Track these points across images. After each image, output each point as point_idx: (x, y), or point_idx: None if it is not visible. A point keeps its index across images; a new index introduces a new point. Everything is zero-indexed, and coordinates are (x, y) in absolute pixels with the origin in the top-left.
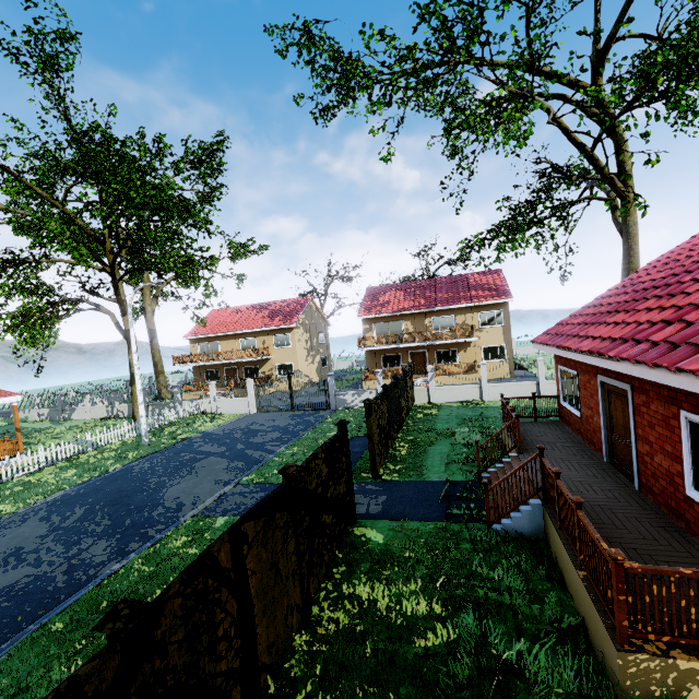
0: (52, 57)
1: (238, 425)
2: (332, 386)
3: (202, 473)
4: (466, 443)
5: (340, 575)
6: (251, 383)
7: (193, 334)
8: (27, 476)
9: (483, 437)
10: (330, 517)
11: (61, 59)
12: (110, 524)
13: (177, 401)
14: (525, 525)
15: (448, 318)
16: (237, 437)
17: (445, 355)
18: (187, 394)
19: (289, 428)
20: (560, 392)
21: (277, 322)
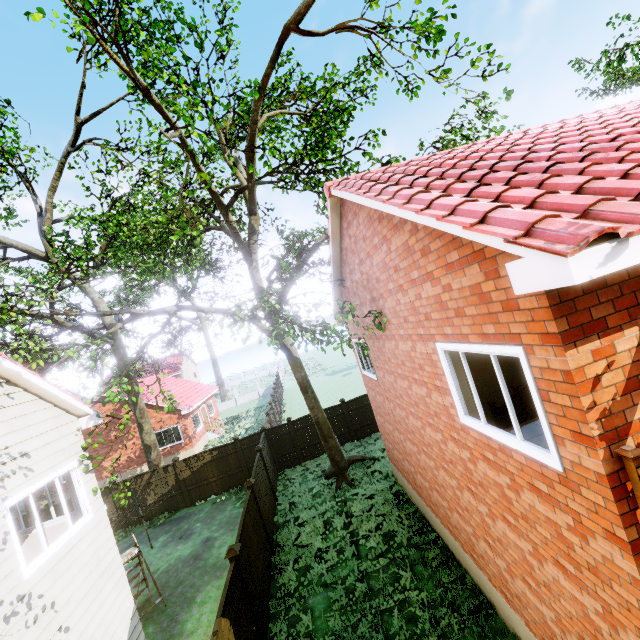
0: None
1: None
2: None
3: None
4: None
5: None
6: None
7: None
8: None
9: None
10: None
11: None
12: None
13: None
14: None
15: None
16: None
17: None
18: None
19: None
20: None
21: None
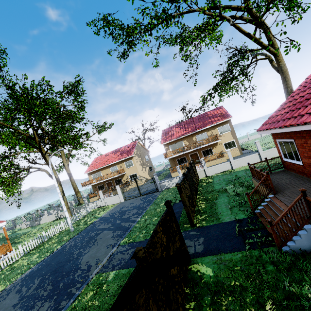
0: None
1: (116, 209)
2: (157, 179)
3: (100, 242)
4: (236, 194)
5: (192, 310)
6: (118, 187)
7: (88, 171)
8: (14, 263)
9: (243, 188)
10: (175, 268)
11: (0, 62)
12: (52, 289)
13: (86, 204)
14: (306, 244)
15: (203, 134)
16: (116, 216)
17: (206, 152)
18: (91, 199)
19: (141, 206)
20: (282, 154)
21: (125, 156)
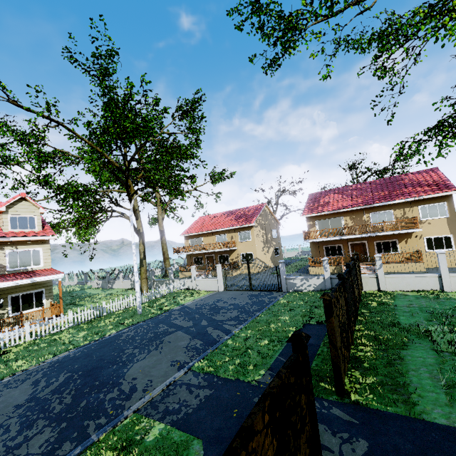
0: (106, 68)
1: (208, 301)
2: (283, 271)
3: (166, 349)
4: None
5: None
6: (220, 268)
7: (186, 233)
8: (58, 333)
9: None
10: None
11: (110, 67)
12: (69, 404)
13: (171, 279)
14: None
15: (386, 213)
16: (204, 312)
17: (384, 245)
18: (182, 274)
19: (246, 307)
20: None
21: (241, 223)
